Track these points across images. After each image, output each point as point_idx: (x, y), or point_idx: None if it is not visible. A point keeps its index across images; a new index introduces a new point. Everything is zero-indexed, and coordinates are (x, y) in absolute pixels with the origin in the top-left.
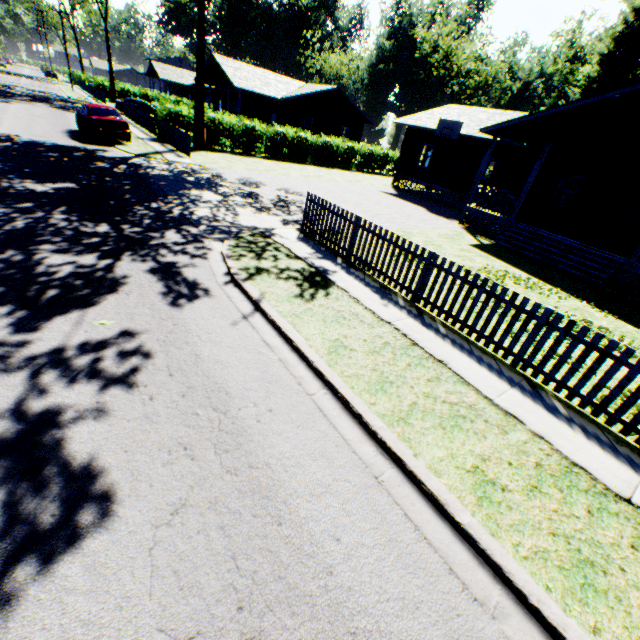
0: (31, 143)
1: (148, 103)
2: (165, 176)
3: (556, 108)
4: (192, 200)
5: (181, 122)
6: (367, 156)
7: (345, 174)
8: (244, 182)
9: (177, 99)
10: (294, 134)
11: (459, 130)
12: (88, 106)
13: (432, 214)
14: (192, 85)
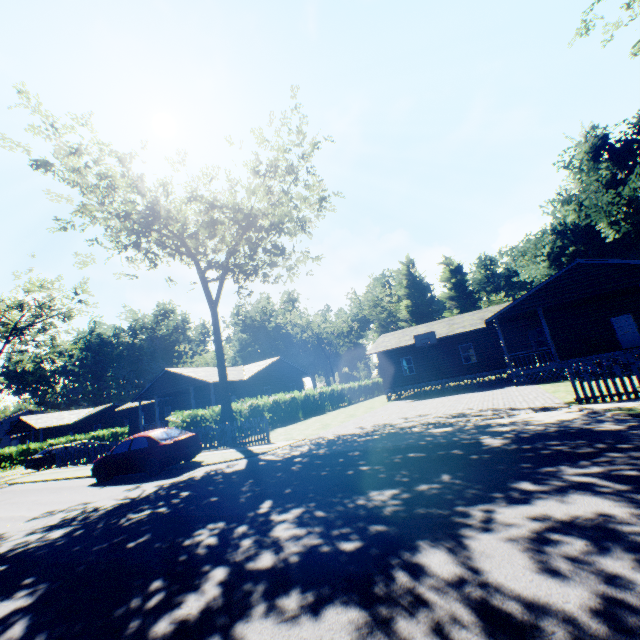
0: (148, 497)
1: (73, 444)
2: (355, 444)
3: (531, 290)
4: (468, 433)
5: (199, 424)
6: (332, 394)
7: (345, 410)
8: (376, 427)
9: (69, 438)
10: (285, 397)
11: (434, 336)
12: (145, 435)
13: (485, 391)
14: (78, 420)
